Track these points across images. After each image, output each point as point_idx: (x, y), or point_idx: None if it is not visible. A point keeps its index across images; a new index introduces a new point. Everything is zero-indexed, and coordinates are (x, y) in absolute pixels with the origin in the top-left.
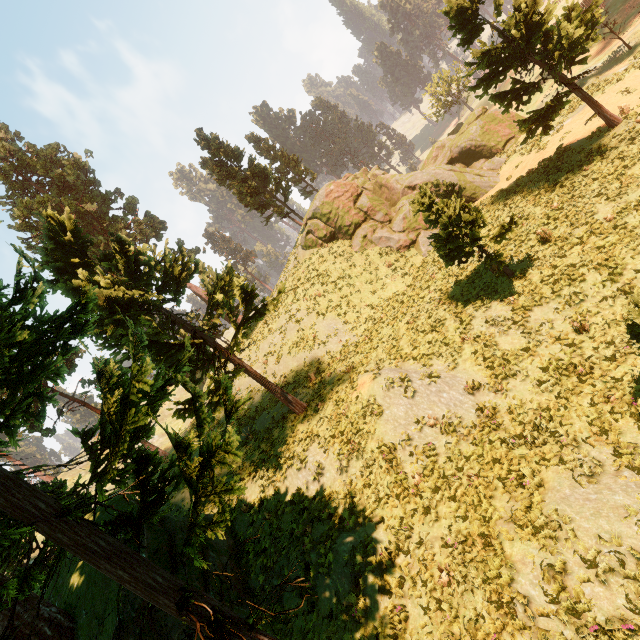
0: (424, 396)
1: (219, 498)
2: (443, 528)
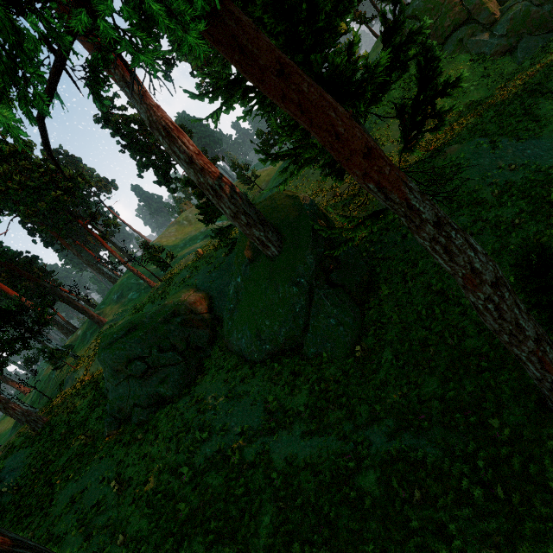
0: (509, 152)
1: (439, 116)
2: (515, 210)
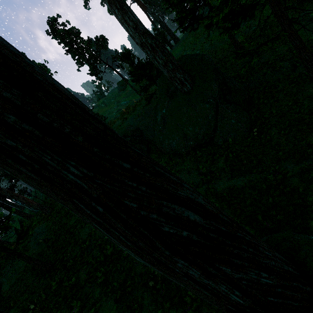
0: None
1: None
2: None
